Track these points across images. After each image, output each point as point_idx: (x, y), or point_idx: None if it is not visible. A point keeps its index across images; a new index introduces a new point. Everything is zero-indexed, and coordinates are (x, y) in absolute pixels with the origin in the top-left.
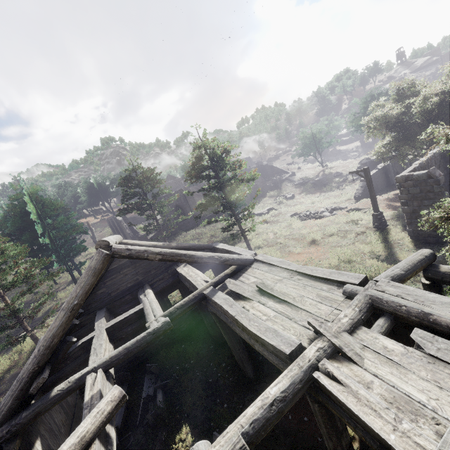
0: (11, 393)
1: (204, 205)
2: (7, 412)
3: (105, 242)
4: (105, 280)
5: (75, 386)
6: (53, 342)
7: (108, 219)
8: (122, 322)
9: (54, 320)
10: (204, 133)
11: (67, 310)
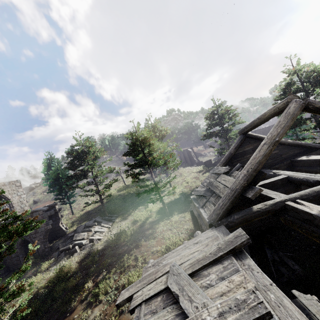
0: (228, 197)
1: (295, 123)
2: (225, 210)
3: (296, 97)
4: (233, 161)
5: (271, 209)
6: (258, 167)
7: (179, 152)
8: (269, 184)
9: (257, 152)
10: (298, 62)
11: (270, 144)
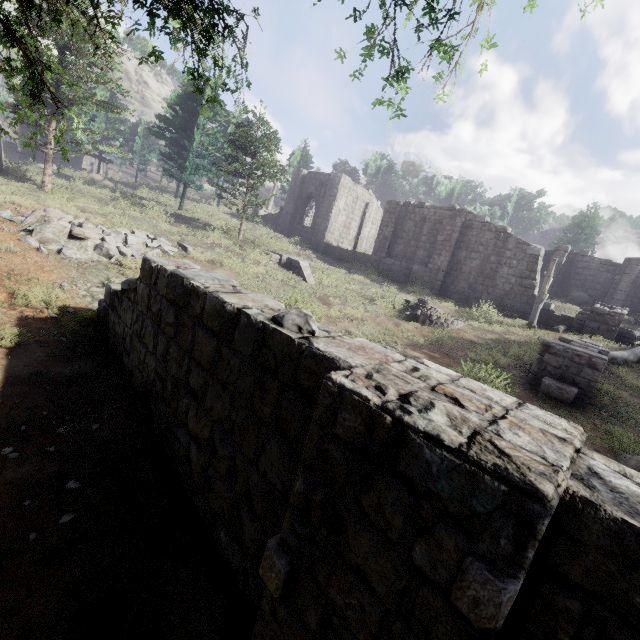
0: None
1: None
2: None
3: None
4: None
5: None
6: None
7: None
8: None
9: None
10: None
11: None
